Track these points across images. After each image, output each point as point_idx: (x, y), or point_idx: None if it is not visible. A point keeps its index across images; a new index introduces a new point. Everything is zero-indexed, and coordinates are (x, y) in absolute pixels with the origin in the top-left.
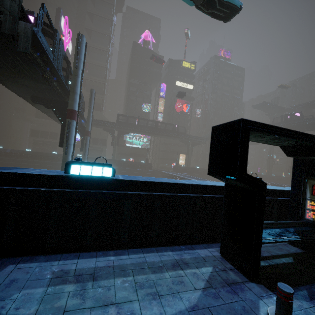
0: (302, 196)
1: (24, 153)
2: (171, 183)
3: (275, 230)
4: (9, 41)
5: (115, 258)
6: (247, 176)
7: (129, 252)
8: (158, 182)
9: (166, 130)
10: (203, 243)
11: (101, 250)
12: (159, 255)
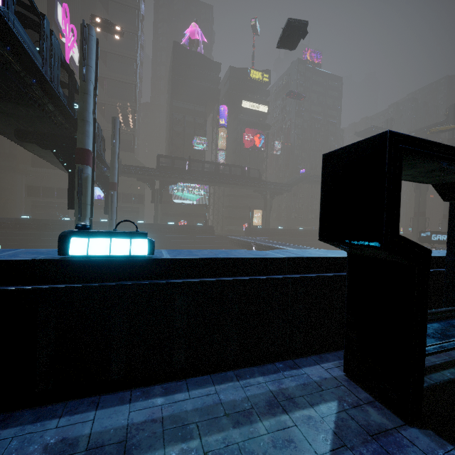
0: None
1: (19, 223)
2: (254, 258)
3: (432, 326)
4: None
5: (165, 400)
6: (400, 241)
7: (188, 384)
8: (232, 258)
9: (232, 175)
10: (312, 355)
11: (139, 386)
12: (242, 385)
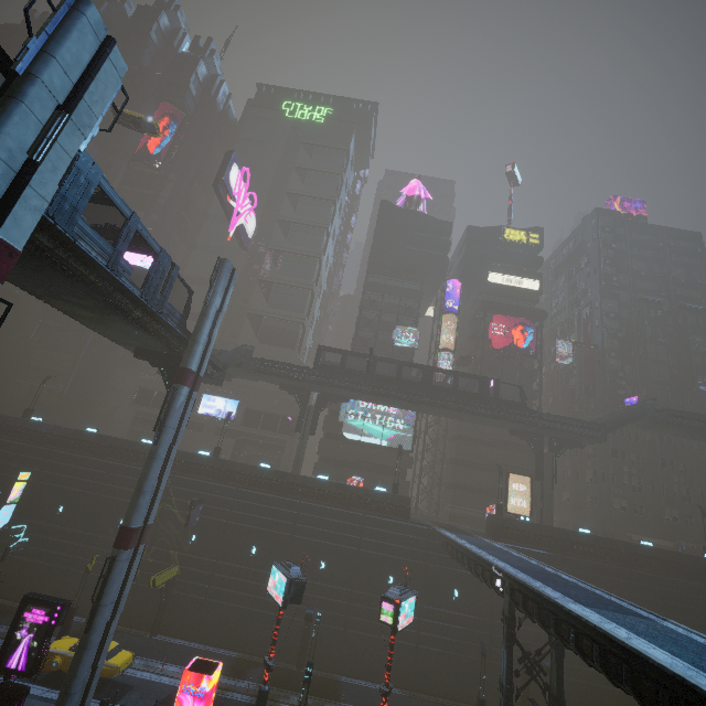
0: None
1: (75, 437)
2: None
3: None
4: None
5: None
6: None
7: None
8: None
9: (458, 392)
10: None
11: None
12: None
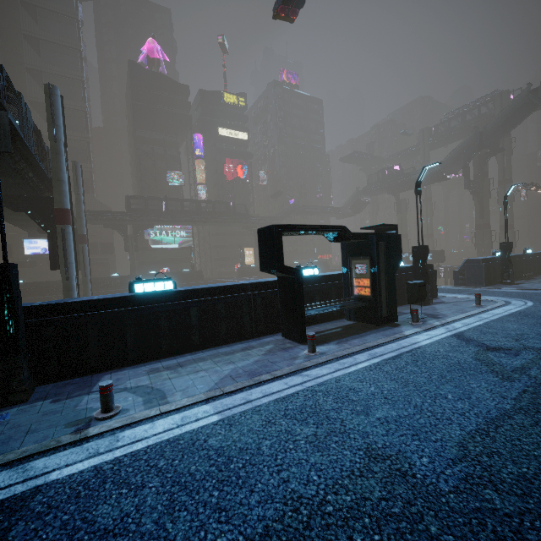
0: (350, 276)
1: None
2: (230, 285)
3: (324, 308)
4: None
5: (193, 356)
6: (285, 268)
7: (203, 351)
8: (218, 286)
9: (216, 212)
10: (269, 335)
11: (177, 354)
12: (230, 347)
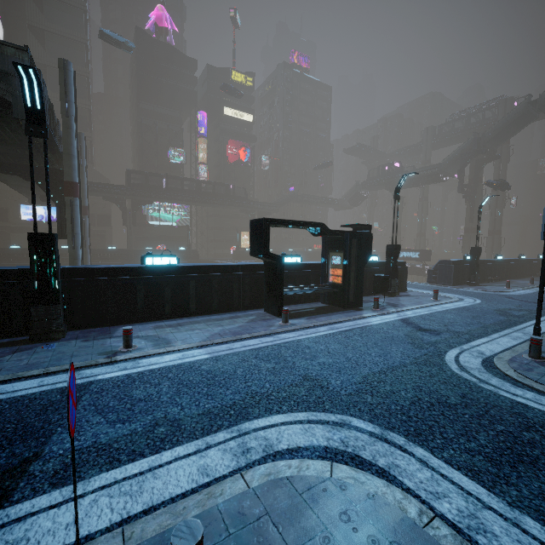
0: (327, 266)
1: None
2: (224, 265)
3: (302, 290)
4: (5, 115)
5: (189, 319)
6: (270, 254)
7: (198, 317)
8: (214, 265)
9: (216, 194)
10: (254, 309)
11: (177, 318)
12: (220, 316)
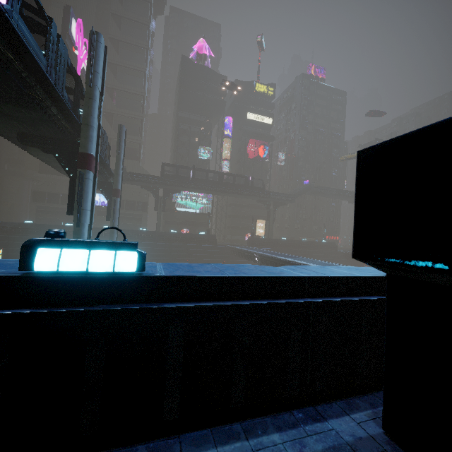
0: None
1: (21, 227)
2: (268, 277)
3: None
4: None
5: None
6: None
7: (182, 444)
8: (241, 277)
9: (235, 185)
10: (337, 399)
11: (117, 445)
12: (253, 447)
